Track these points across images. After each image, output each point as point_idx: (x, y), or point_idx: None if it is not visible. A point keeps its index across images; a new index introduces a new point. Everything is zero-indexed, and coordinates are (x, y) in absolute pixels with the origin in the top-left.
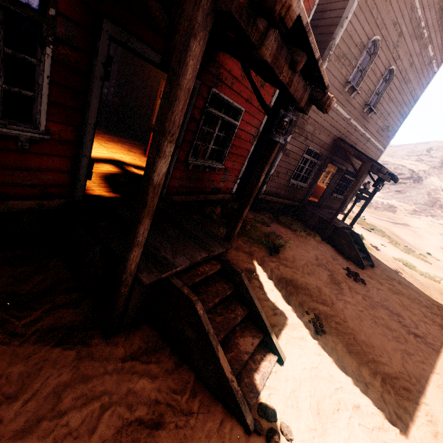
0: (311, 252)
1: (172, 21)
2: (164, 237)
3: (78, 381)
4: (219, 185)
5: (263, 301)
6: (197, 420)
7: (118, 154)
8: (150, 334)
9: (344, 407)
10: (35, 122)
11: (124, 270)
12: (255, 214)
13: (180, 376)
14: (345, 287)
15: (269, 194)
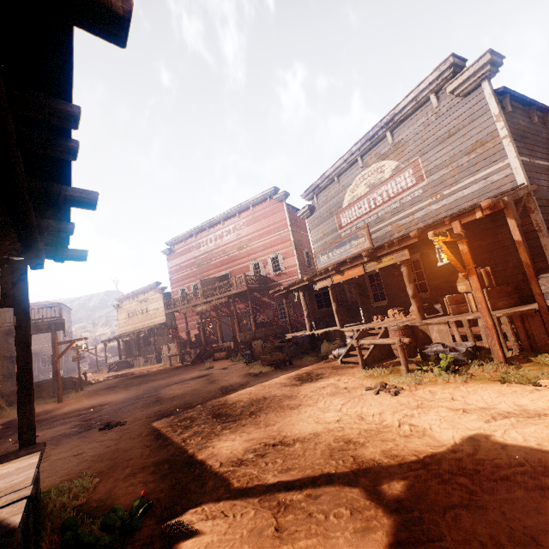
0: None
1: None
2: None
3: None
4: None
5: None
6: None
7: None
8: None
9: None
10: None
11: None
12: None
13: None
14: None
15: None
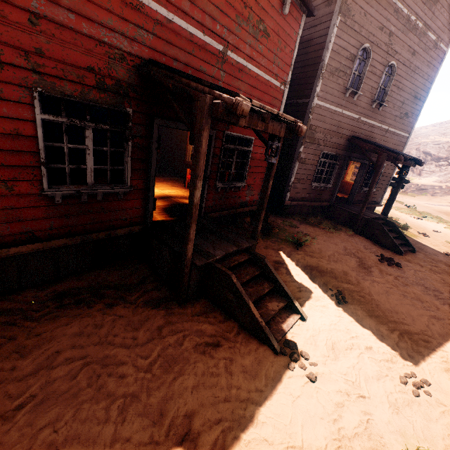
0: (340, 244)
1: (192, 123)
2: (206, 240)
3: (169, 324)
4: (246, 199)
5: (289, 282)
6: (241, 345)
7: (166, 190)
8: (206, 303)
9: (357, 347)
10: (125, 182)
11: (185, 257)
12: (284, 219)
13: (228, 324)
14: (375, 270)
15: (294, 199)
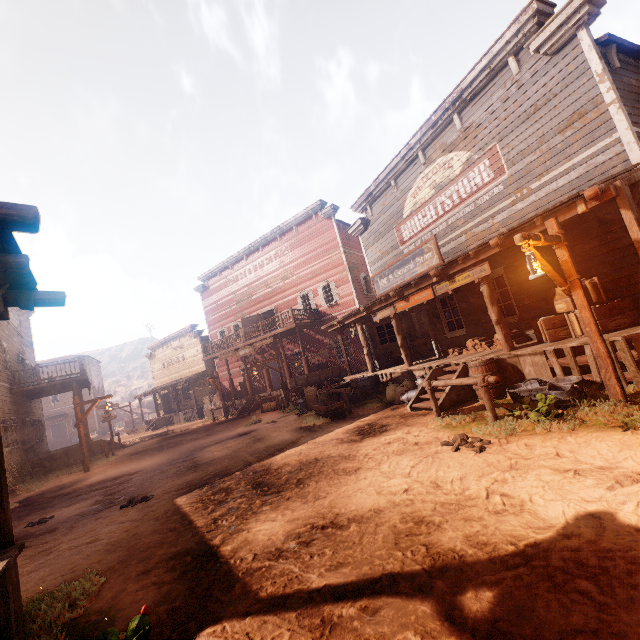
0: None
1: None
2: None
3: None
4: None
5: None
6: None
7: None
8: None
9: None
10: None
11: None
12: None
13: None
14: None
15: None
